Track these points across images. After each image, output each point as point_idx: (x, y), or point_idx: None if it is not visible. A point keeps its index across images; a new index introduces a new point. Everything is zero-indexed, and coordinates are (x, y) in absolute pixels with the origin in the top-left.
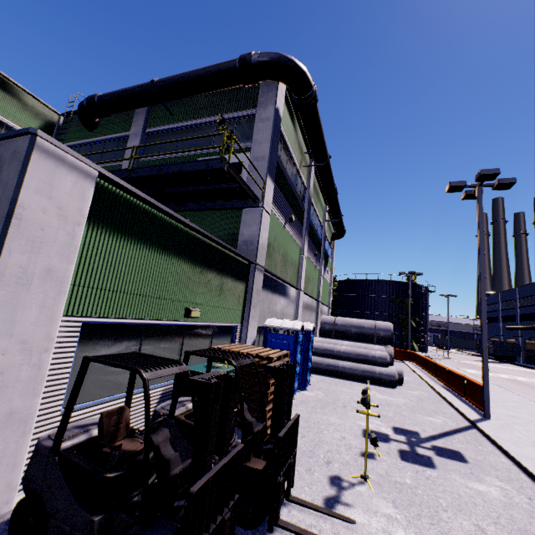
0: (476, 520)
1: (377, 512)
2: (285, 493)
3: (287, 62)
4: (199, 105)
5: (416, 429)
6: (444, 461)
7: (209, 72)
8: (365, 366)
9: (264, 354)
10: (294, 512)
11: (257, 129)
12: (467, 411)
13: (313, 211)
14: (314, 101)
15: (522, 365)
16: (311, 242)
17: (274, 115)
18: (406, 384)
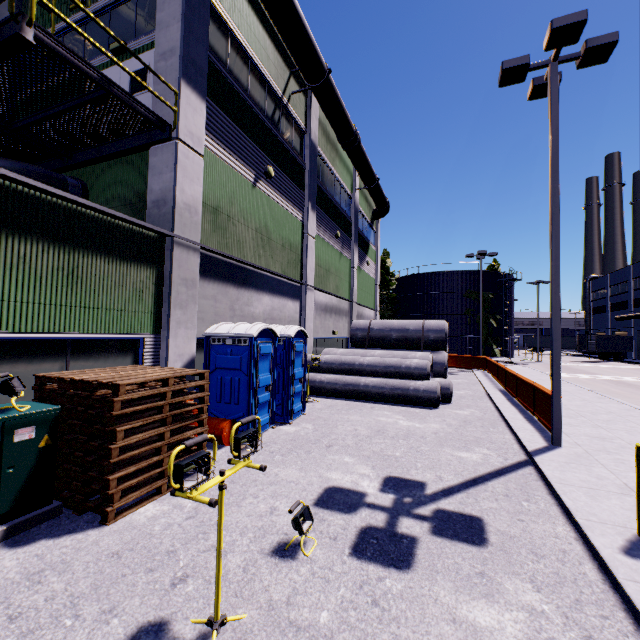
0: None
1: None
2: None
3: None
4: None
5: (426, 477)
6: (438, 548)
7: None
8: (396, 382)
9: (113, 380)
10: None
11: (160, 1)
12: (529, 436)
13: (327, 171)
14: None
15: (633, 362)
16: (327, 218)
17: None
18: (458, 400)
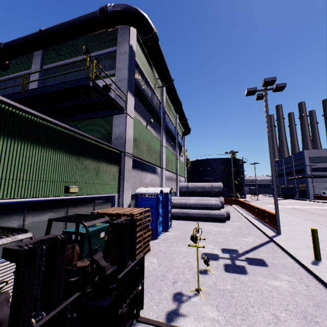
0: (273, 310)
1: (204, 317)
2: (135, 316)
3: (133, 10)
4: (78, 47)
5: (236, 247)
6: (253, 268)
7: (79, 20)
8: (206, 211)
9: (128, 213)
10: None
11: (118, 60)
12: (267, 231)
13: (167, 117)
14: (156, 40)
15: (297, 199)
16: (168, 137)
17: (129, 50)
18: (232, 218)
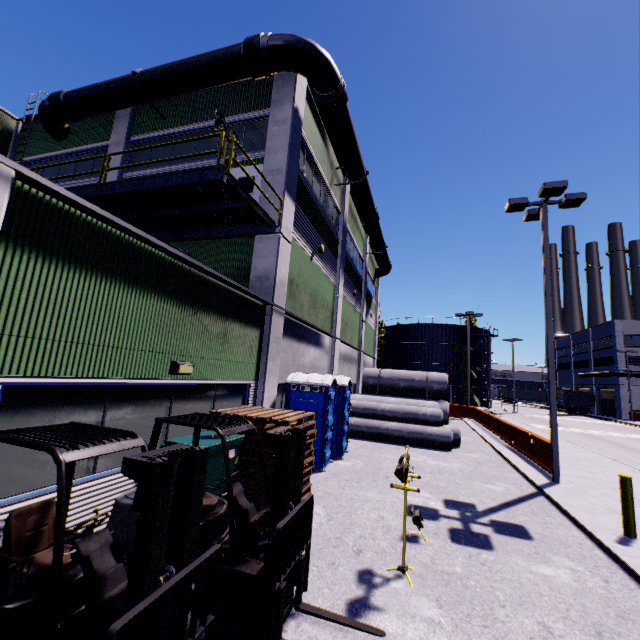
0: (541, 616)
1: (415, 615)
2: (294, 601)
3: (305, 47)
4: (198, 105)
5: (472, 500)
6: (504, 540)
7: (206, 60)
8: (415, 426)
9: (279, 418)
10: (305, 626)
11: (271, 134)
12: (534, 475)
13: (350, 241)
14: (343, 99)
15: (596, 417)
16: (348, 280)
17: (292, 117)
18: (464, 445)
